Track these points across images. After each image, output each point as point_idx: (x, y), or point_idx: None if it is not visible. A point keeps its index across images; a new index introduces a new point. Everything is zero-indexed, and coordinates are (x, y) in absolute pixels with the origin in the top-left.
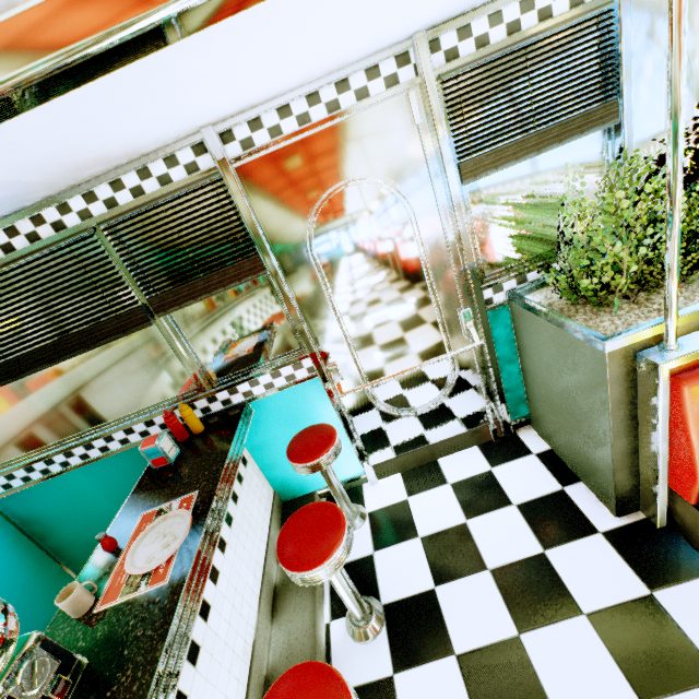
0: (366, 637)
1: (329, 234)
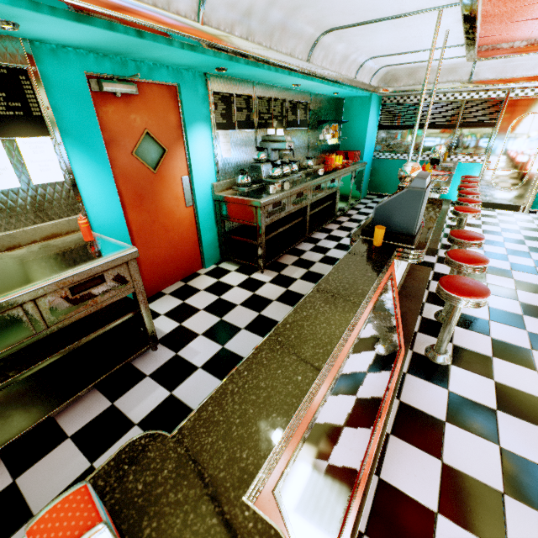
0: None
1: (519, 124)
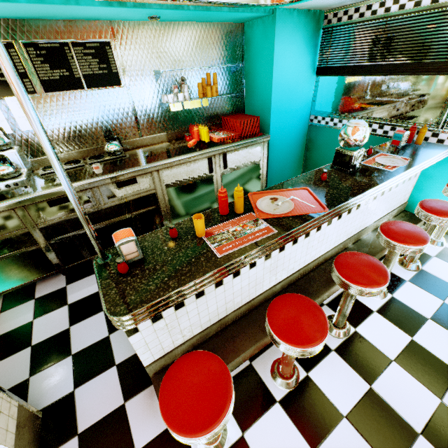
0: (406, 266)
1: None
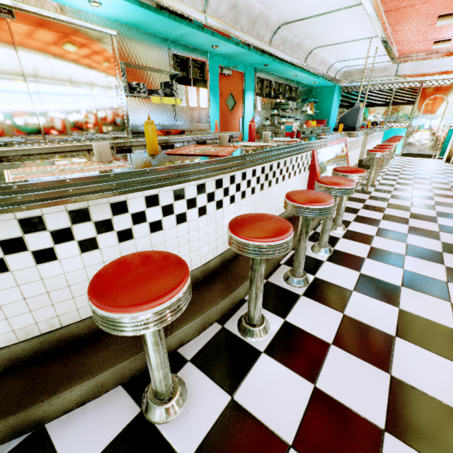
0: (391, 158)
1: (429, 103)
